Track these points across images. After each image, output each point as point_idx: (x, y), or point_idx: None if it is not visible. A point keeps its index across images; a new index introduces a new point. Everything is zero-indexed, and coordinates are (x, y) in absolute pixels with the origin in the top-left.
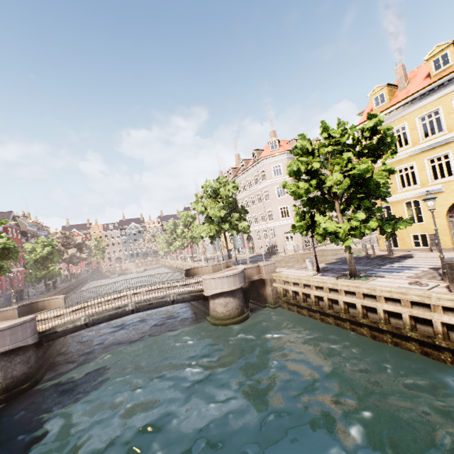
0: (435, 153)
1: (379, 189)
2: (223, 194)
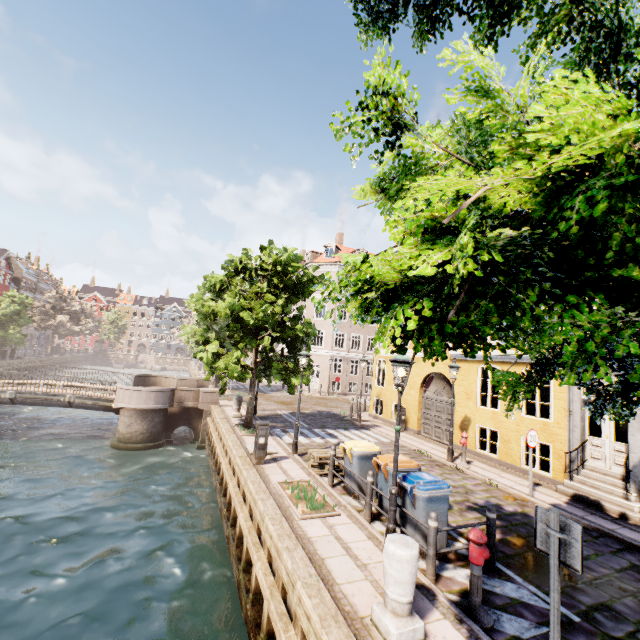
0: None
1: (297, 332)
2: None
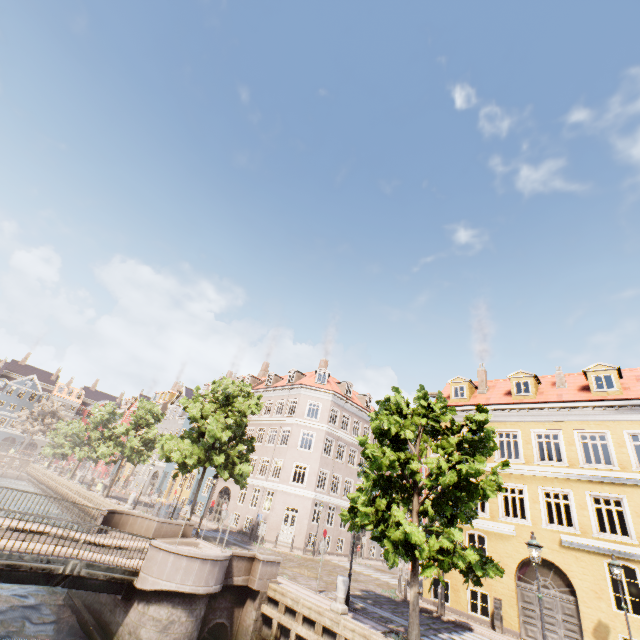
0: (510, 481)
1: (469, 502)
2: (238, 407)
